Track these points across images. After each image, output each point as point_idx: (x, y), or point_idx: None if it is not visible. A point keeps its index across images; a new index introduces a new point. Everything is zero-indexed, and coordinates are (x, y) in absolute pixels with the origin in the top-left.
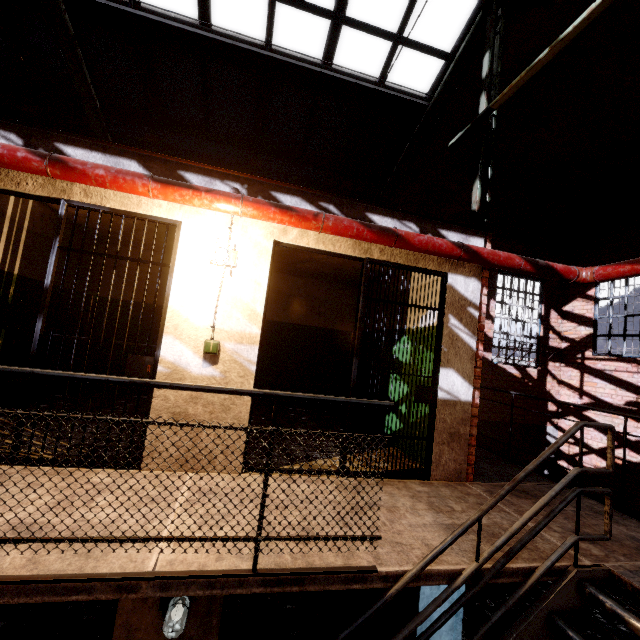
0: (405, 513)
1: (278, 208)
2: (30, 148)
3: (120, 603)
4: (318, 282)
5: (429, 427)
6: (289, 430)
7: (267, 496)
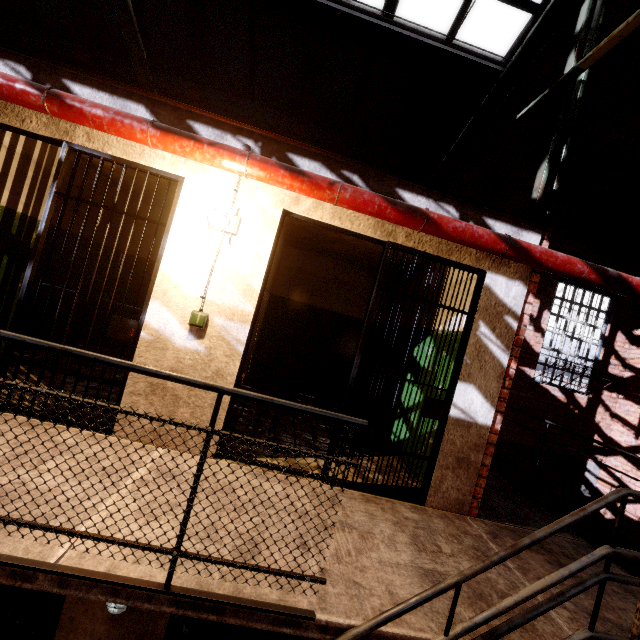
0: (379, 544)
1: (288, 171)
2: (38, 83)
3: None
4: (348, 266)
5: (434, 446)
6: (229, 434)
7: (191, 506)
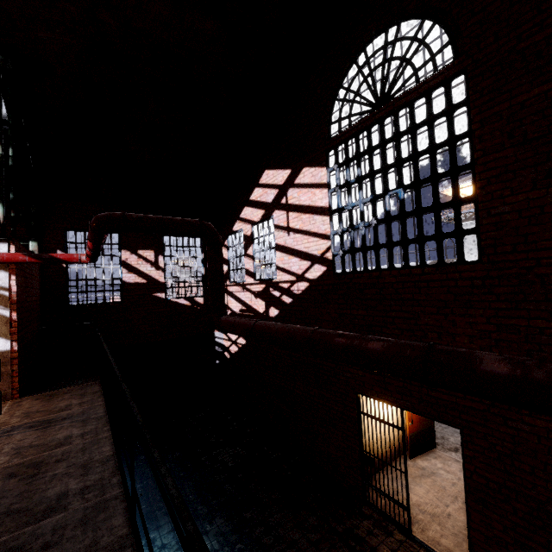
0: None
1: None
2: None
3: None
4: None
5: None
6: None
7: None
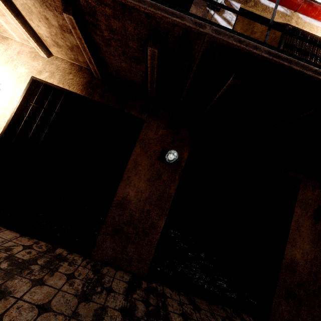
0: None
1: None
2: None
3: (295, 209)
4: None
5: None
6: None
7: None
